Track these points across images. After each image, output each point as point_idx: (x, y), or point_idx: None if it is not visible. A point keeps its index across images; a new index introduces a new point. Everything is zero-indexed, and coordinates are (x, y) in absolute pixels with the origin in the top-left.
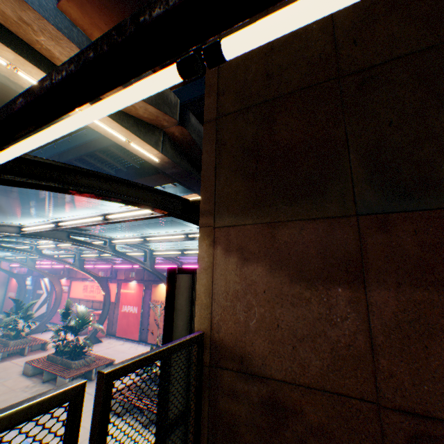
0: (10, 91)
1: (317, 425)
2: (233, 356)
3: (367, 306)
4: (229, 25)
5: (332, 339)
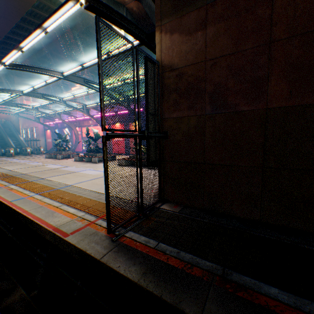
0: None
1: (190, 75)
2: (168, 68)
3: (206, 36)
4: None
5: (196, 49)
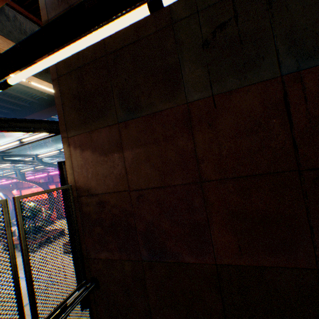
0: None
1: (114, 204)
2: (85, 190)
3: (124, 159)
4: (8, 75)
5: (116, 173)
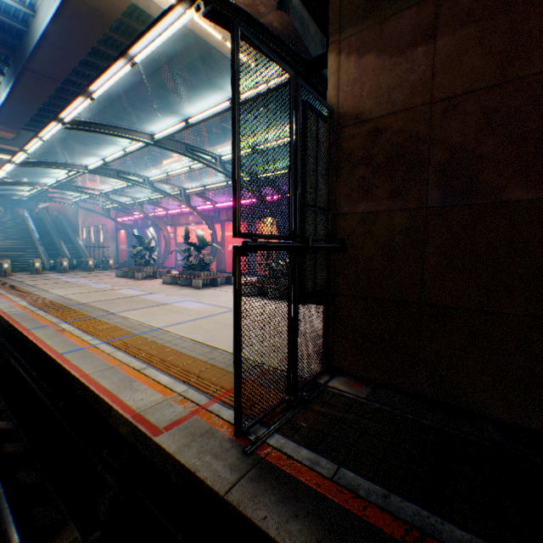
0: None
1: (397, 130)
2: (351, 118)
3: (433, 53)
4: None
5: (411, 82)
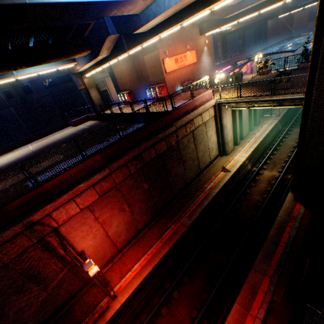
0: None
1: None
2: None
3: None
4: None
5: None
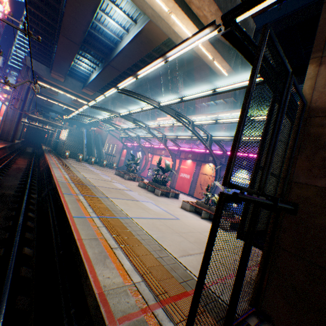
0: (155, 32)
1: None
2: (323, 111)
3: None
4: None
5: None
